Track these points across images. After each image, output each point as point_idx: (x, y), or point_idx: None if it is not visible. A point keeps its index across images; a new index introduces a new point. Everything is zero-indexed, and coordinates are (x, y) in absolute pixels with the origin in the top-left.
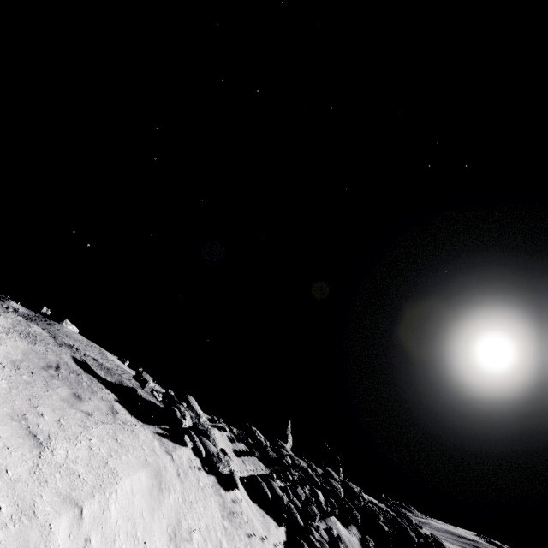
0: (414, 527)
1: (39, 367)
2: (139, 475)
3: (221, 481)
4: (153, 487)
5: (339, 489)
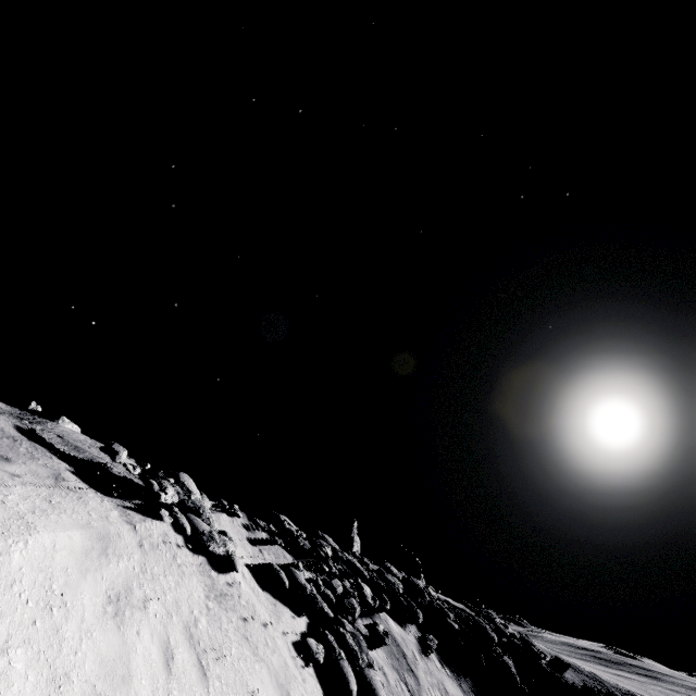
0: (497, 625)
1: None
2: (71, 534)
3: (214, 563)
4: (93, 549)
5: (397, 584)
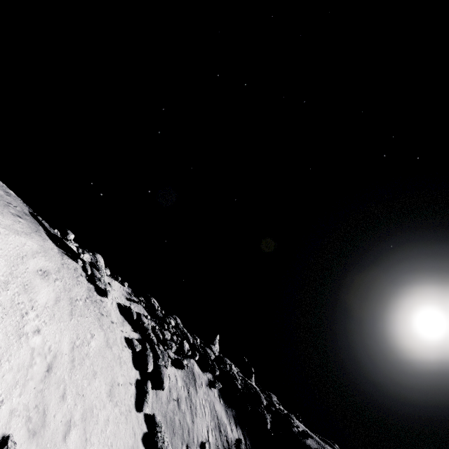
0: (271, 400)
1: (5, 201)
2: (33, 244)
3: (98, 291)
4: (40, 253)
5: (211, 354)
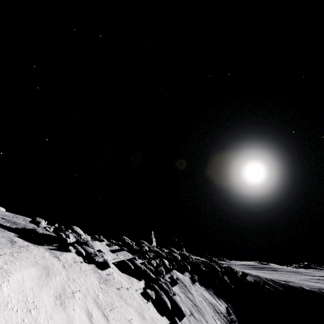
0: (219, 264)
1: None
2: (29, 270)
3: (99, 266)
4: (42, 275)
5: (177, 256)
